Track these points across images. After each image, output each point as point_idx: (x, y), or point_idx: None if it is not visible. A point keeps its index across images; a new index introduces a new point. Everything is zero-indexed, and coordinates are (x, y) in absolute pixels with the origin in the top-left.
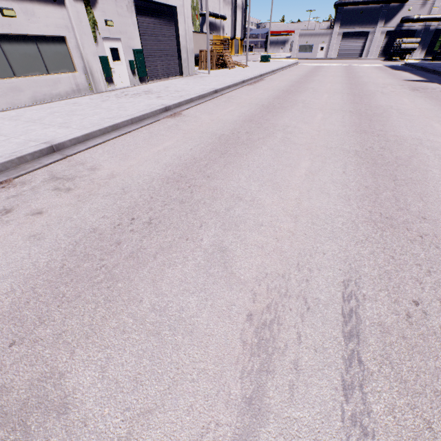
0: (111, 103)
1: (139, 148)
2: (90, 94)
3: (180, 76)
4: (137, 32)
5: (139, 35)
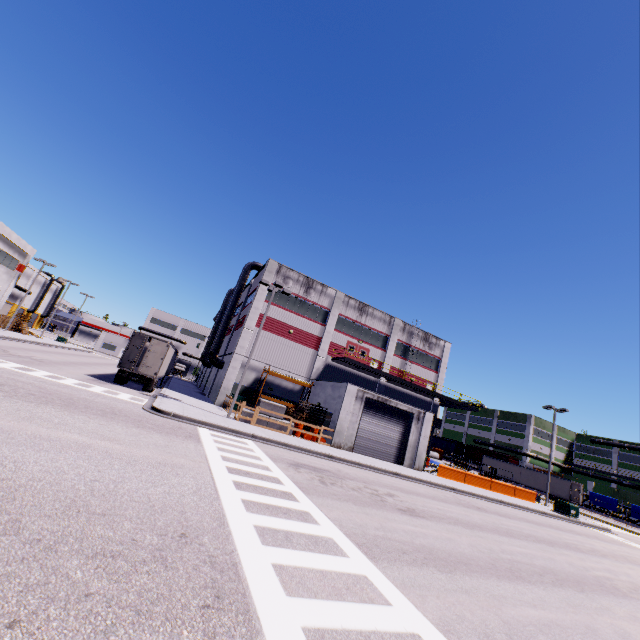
0: None
1: None
2: None
3: None
4: None
5: None
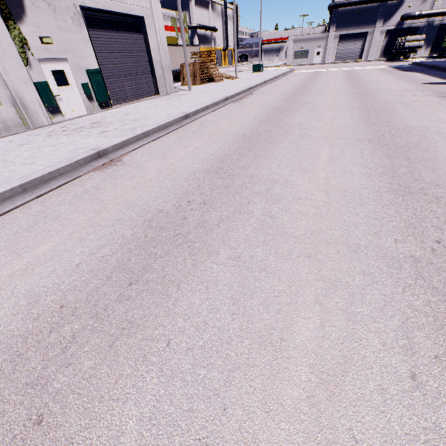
0: (26, 149)
1: None
2: (24, 130)
3: (156, 96)
4: (91, 48)
5: (94, 52)
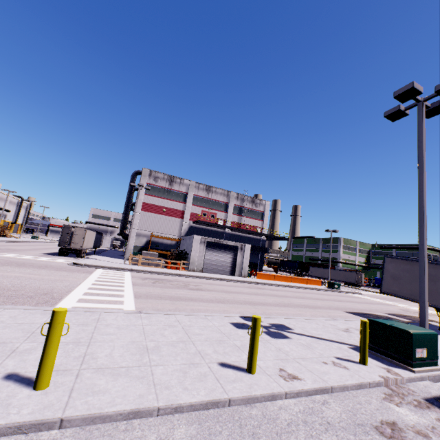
0: None
1: None
2: None
3: None
4: None
5: None
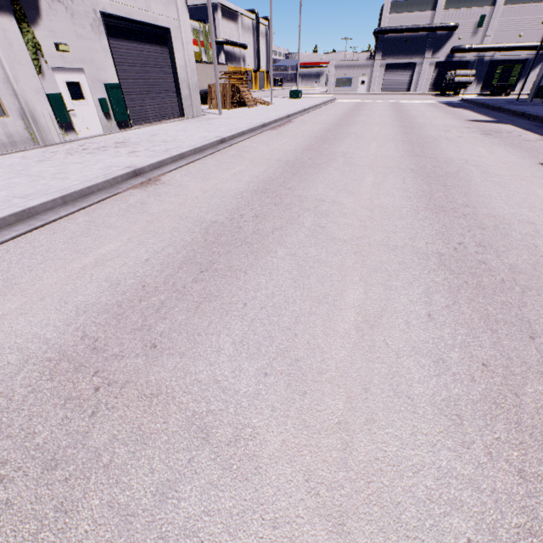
0: (49, 165)
1: (48, 261)
2: (33, 147)
3: (181, 118)
4: (110, 60)
5: (114, 64)
